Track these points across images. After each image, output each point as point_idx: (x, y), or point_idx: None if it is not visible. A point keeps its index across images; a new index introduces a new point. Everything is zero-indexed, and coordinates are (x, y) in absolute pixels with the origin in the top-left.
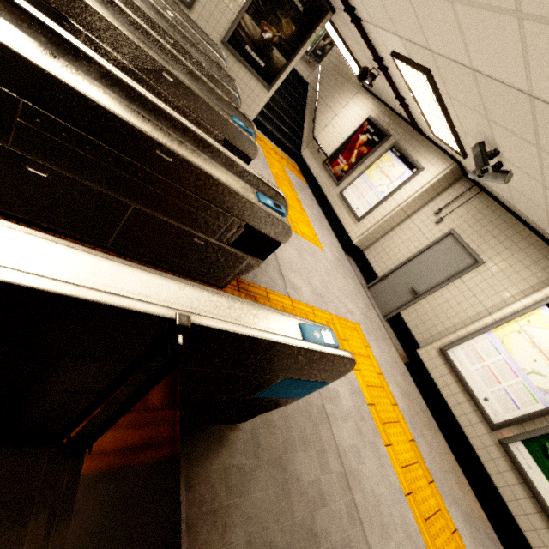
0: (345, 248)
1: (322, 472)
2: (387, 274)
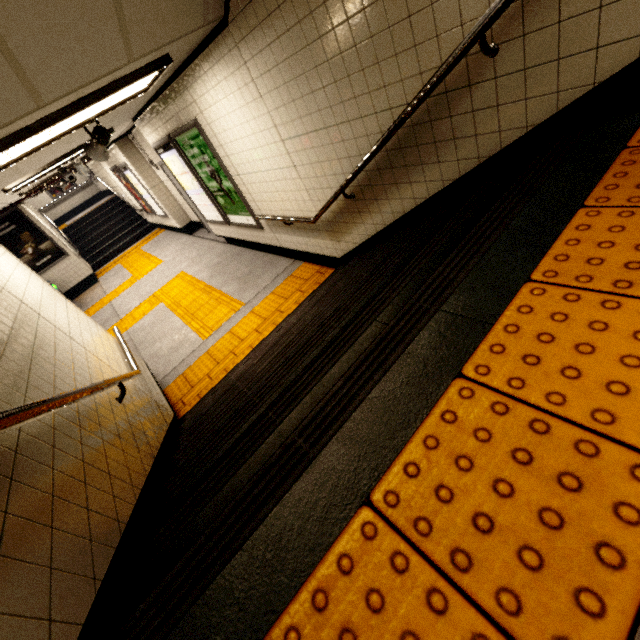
0: (188, 234)
1: None
2: (196, 216)
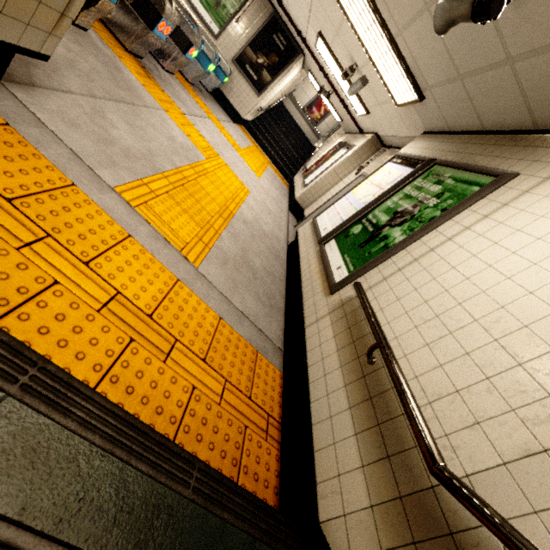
0: (290, 206)
1: (109, 81)
2: (311, 213)
